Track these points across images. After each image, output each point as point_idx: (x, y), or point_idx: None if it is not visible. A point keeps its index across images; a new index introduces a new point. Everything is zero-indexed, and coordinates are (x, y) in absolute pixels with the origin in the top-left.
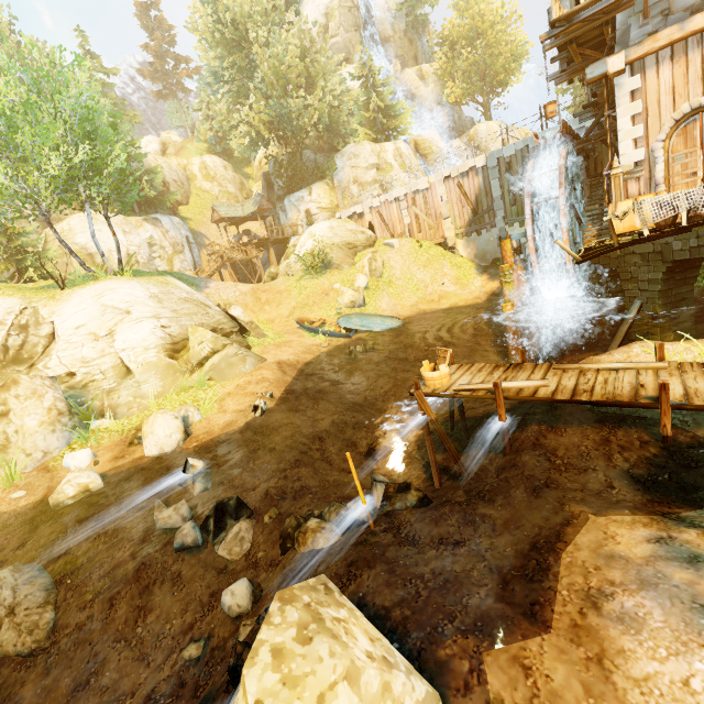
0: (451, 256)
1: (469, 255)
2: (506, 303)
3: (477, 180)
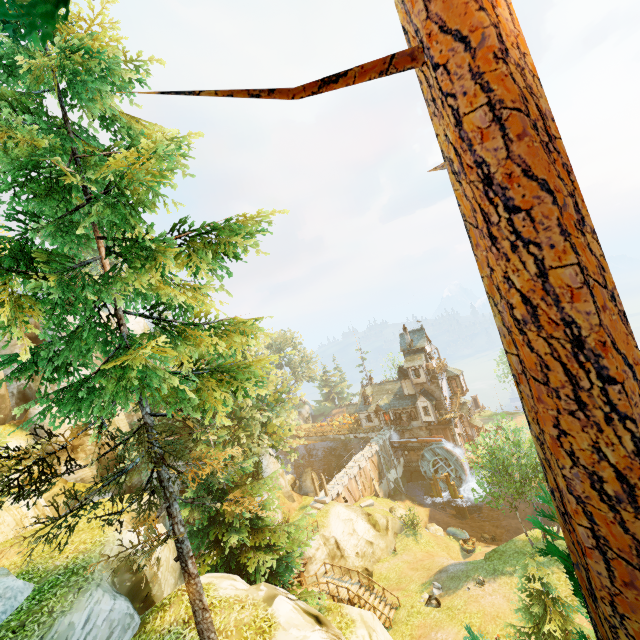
0: (383, 499)
1: (382, 496)
2: (458, 496)
3: (376, 457)
